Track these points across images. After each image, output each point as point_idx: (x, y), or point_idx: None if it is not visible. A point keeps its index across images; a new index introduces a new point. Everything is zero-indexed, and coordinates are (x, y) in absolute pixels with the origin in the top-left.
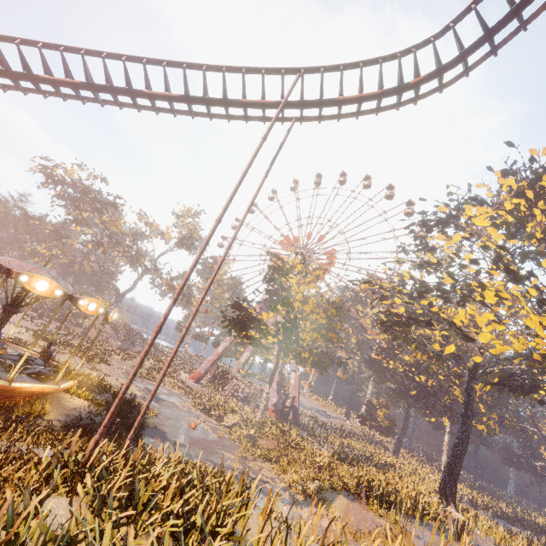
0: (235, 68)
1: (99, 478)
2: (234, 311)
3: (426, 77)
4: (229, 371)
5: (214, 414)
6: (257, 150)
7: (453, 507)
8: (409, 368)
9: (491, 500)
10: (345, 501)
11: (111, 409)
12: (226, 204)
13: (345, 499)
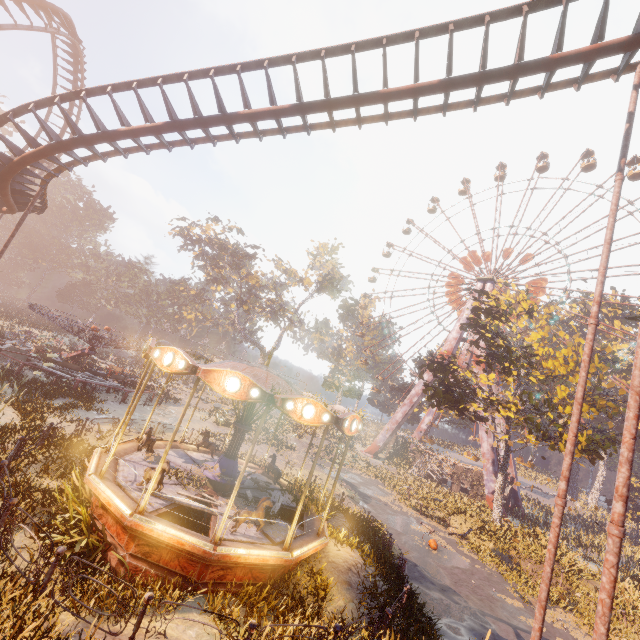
0: (545, 0)
1: None
2: (435, 375)
3: None
4: (414, 443)
5: (432, 514)
6: None
7: None
8: None
9: None
10: None
11: None
12: None
13: None
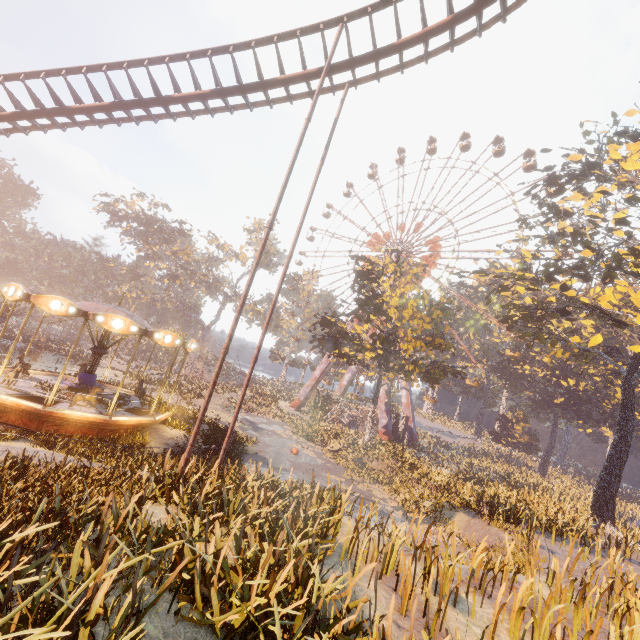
0: (266, 39)
1: (193, 490)
2: (323, 329)
3: None
4: (331, 395)
5: (317, 439)
6: (301, 136)
7: (610, 525)
8: (551, 371)
9: None
10: (465, 517)
11: (194, 430)
12: (275, 207)
13: (464, 516)
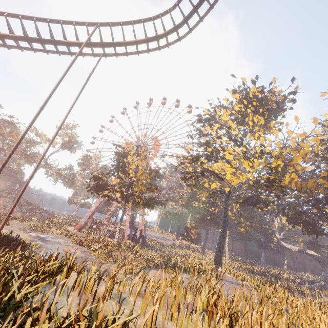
0: (56, 20)
1: None
2: (94, 181)
3: (169, 31)
4: (101, 221)
5: (86, 244)
6: (68, 68)
7: (220, 268)
8: (205, 204)
9: (251, 266)
10: (154, 271)
11: None
12: (46, 98)
13: (154, 270)
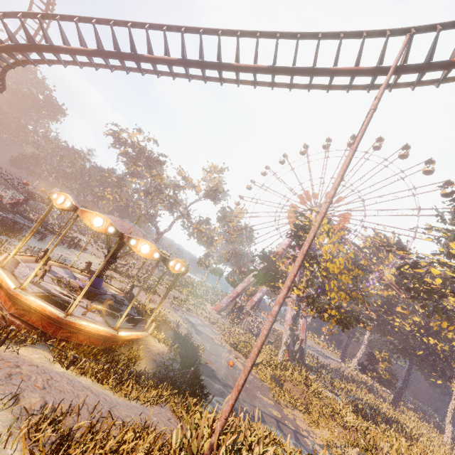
0: (331, 34)
1: None
2: (261, 262)
3: None
4: (246, 308)
5: (241, 349)
6: (367, 123)
7: None
8: (417, 328)
9: None
10: None
11: (231, 401)
12: (337, 183)
13: None
